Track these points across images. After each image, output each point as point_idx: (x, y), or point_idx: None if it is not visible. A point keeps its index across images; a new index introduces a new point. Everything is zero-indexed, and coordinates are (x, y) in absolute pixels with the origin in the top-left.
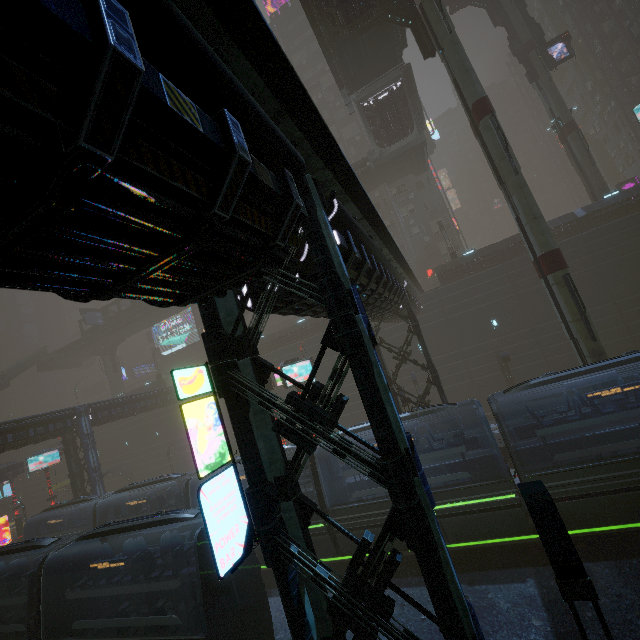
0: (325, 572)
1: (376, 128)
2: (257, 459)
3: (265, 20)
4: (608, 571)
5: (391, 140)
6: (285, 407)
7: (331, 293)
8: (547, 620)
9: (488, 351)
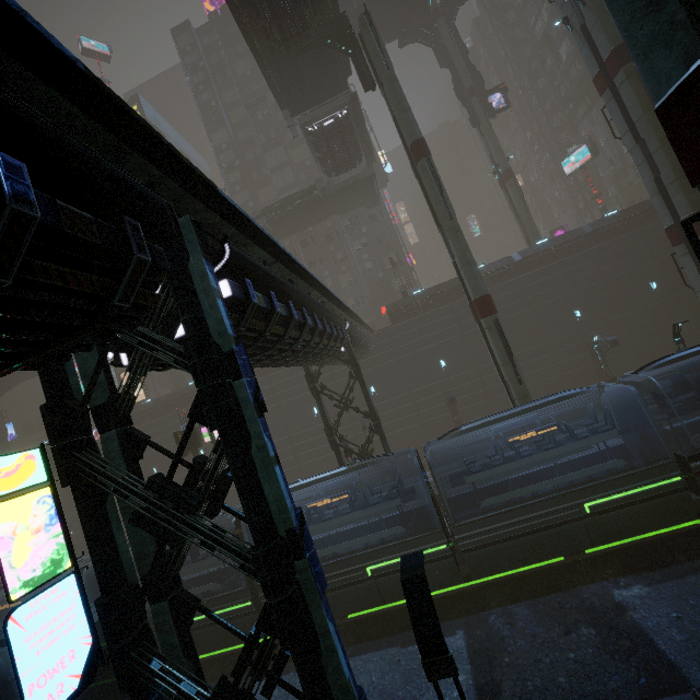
0: (193, 687)
1: (322, 155)
2: (114, 559)
3: (60, 45)
4: (527, 611)
5: (339, 170)
6: (145, 494)
7: (197, 359)
8: (470, 673)
9: (437, 392)
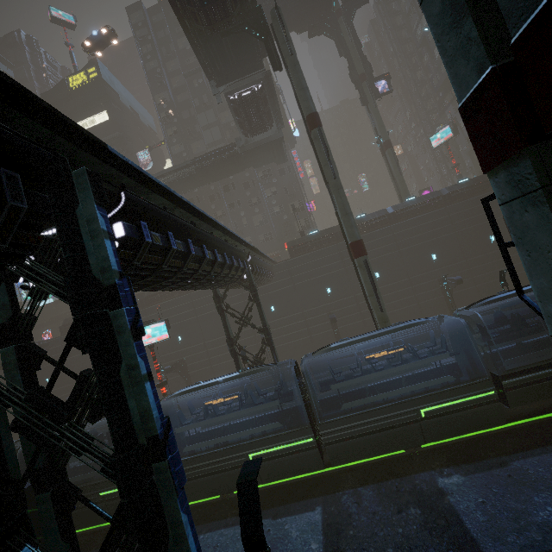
0: None
1: (241, 119)
2: None
3: None
4: (371, 493)
5: (254, 132)
6: (24, 405)
7: (73, 292)
8: (322, 542)
9: (323, 313)
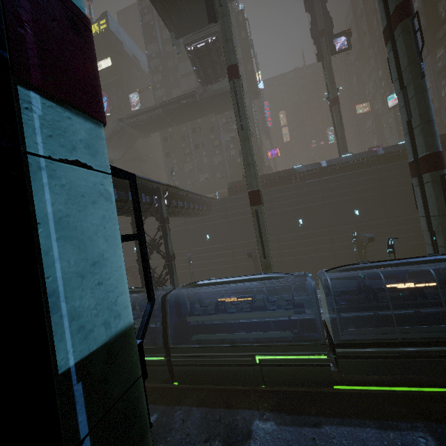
0: None
1: (196, 69)
2: None
3: None
4: (199, 415)
5: (208, 81)
6: None
7: None
8: None
9: (249, 247)
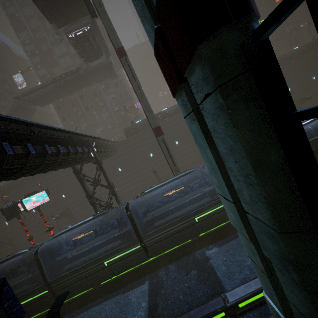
0: None
1: (79, 51)
2: None
3: None
4: (174, 267)
5: (90, 59)
6: None
7: None
8: (147, 301)
9: (150, 168)
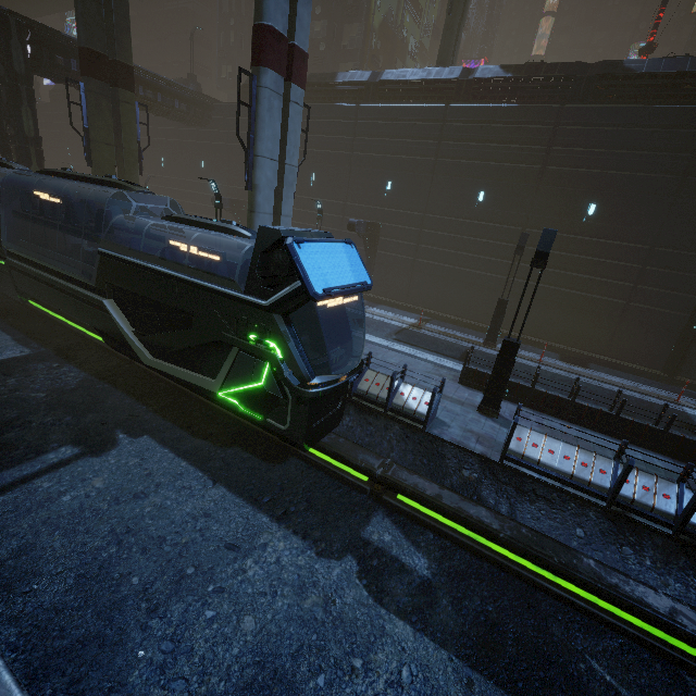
0: None
1: None
2: None
3: None
4: None
5: None
6: None
7: None
8: None
9: (246, 199)
